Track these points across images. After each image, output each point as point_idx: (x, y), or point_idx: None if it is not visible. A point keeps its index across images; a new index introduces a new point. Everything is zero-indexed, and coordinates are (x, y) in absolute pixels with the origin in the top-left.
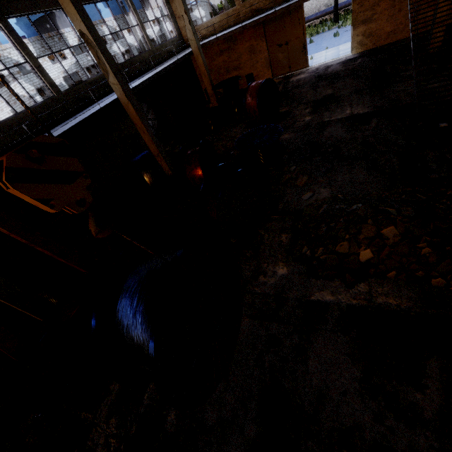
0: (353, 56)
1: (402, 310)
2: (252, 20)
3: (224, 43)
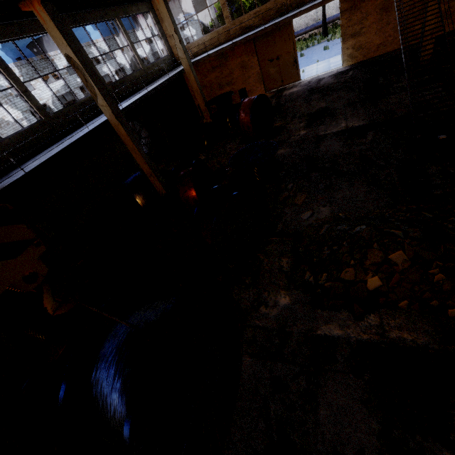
0: (344, 68)
1: (418, 346)
2: (242, 37)
3: (215, 60)
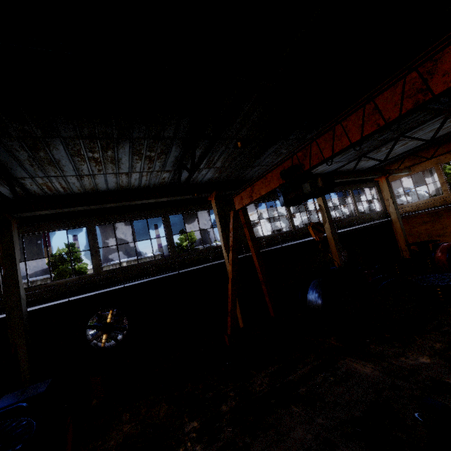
0: None
1: None
2: None
3: (427, 217)
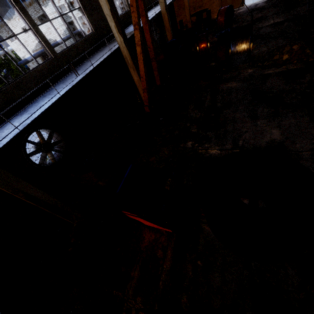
0: None
1: (298, 68)
2: None
3: None
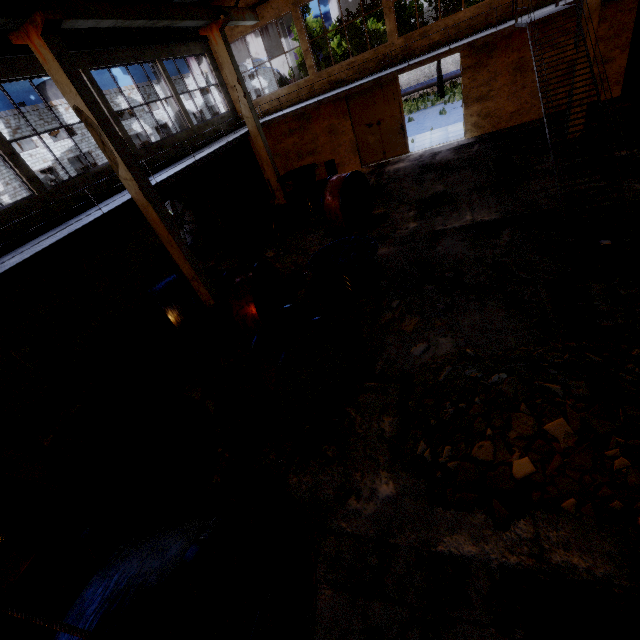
0: (467, 140)
1: (597, 581)
2: (331, 94)
3: (294, 121)
